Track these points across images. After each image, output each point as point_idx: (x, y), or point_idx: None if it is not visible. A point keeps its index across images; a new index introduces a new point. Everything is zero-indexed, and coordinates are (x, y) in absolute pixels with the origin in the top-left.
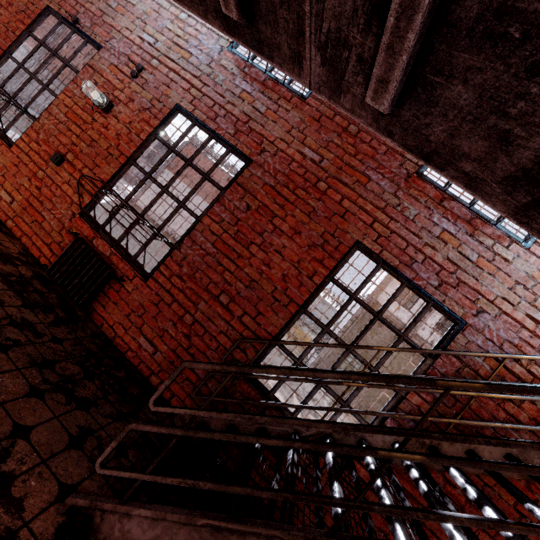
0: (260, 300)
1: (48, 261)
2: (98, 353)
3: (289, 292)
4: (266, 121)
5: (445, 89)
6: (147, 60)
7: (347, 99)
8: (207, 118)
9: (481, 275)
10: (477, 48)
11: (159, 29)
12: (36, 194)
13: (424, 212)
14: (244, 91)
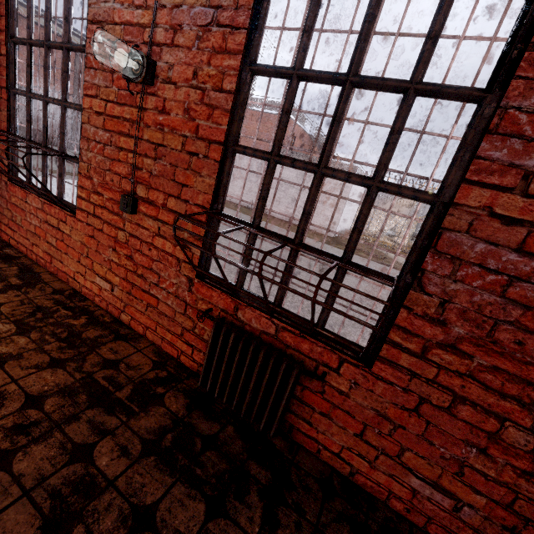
0: None
1: (191, 360)
2: None
3: None
4: None
5: None
6: None
7: None
8: None
9: None
10: None
11: None
12: (131, 267)
13: None
14: None
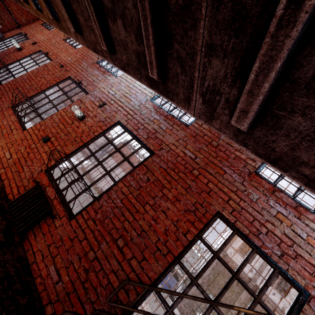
0: (146, 247)
1: (13, 197)
2: (13, 276)
3: (168, 244)
4: (165, 134)
5: (287, 119)
6: (109, 100)
7: (217, 122)
8: (133, 129)
9: (312, 251)
10: (313, 95)
11: (118, 89)
12: (25, 156)
13: (263, 197)
14: (155, 119)
